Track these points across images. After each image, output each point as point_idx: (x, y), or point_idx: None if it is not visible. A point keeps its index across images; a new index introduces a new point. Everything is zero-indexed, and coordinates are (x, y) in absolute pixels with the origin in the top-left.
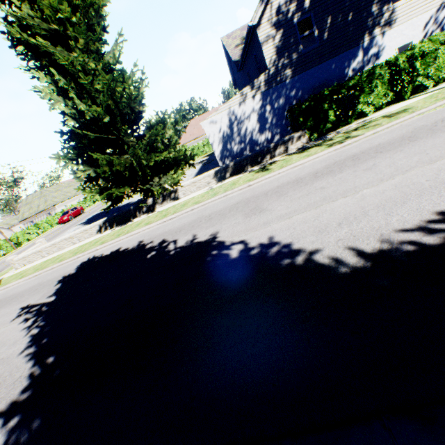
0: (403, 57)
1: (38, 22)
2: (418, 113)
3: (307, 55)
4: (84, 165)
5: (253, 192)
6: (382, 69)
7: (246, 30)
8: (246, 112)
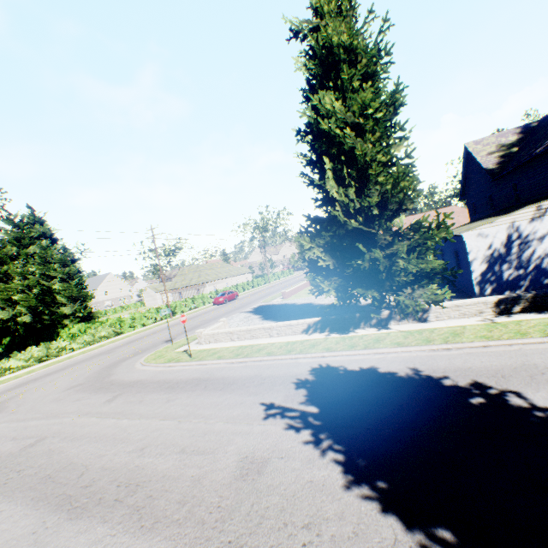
0: None
1: (347, 116)
2: None
3: None
4: (326, 255)
5: None
6: None
7: (504, 138)
8: (539, 230)
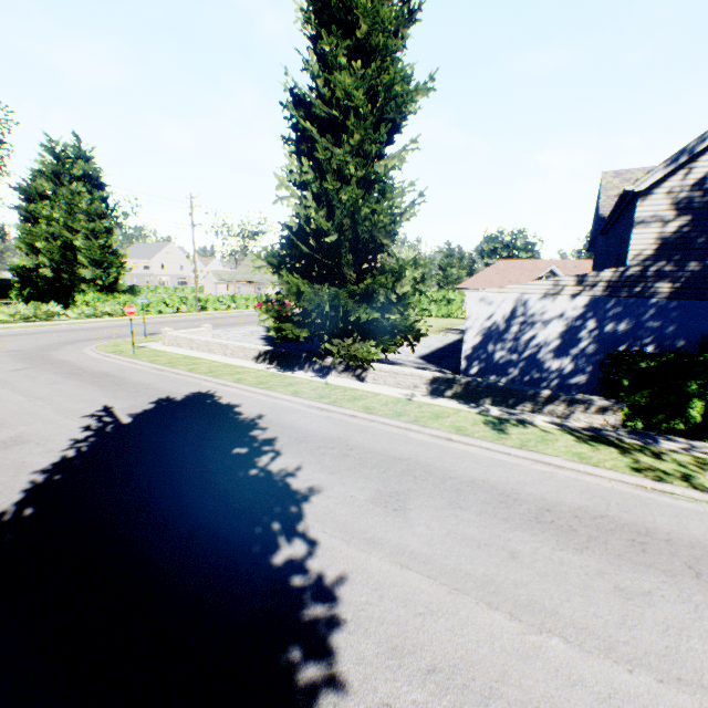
0: None
1: (320, 104)
2: None
3: None
4: (280, 277)
5: (438, 457)
6: None
7: None
8: (548, 312)
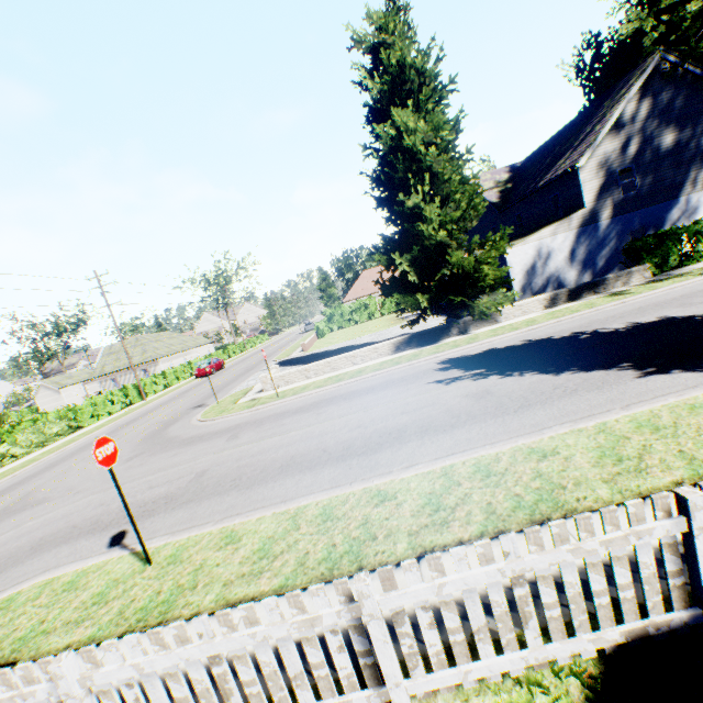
0: None
1: (427, 135)
2: None
3: (626, 201)
4: (411, 270)
5: (644, 303)
6: None
7: (498, 175)
8: (555, 246)
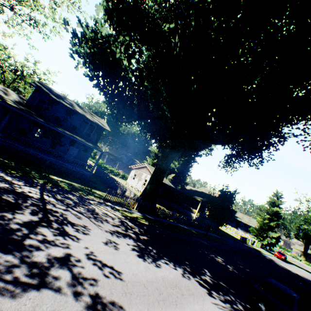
0: None
1: None
2: None
3: None
4: None
5: None
6: None
7: None
8: None
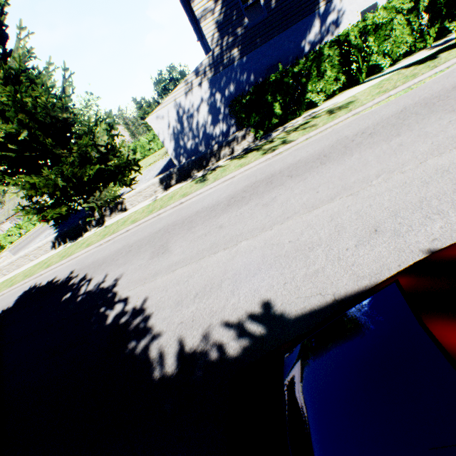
0: (355, 31)
1: None
2: (354, 113)
3: (255, 30)
4: (15, 185)
5: (178, 215)
6: (330, 49)
7: None
8: (194, 103)
